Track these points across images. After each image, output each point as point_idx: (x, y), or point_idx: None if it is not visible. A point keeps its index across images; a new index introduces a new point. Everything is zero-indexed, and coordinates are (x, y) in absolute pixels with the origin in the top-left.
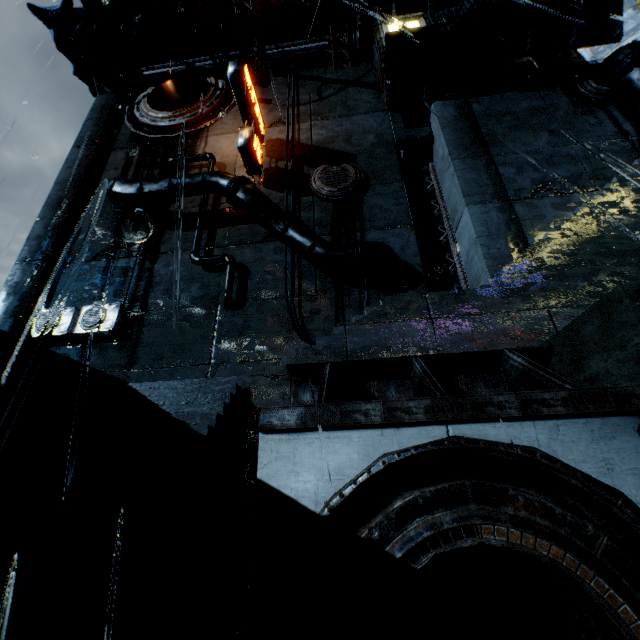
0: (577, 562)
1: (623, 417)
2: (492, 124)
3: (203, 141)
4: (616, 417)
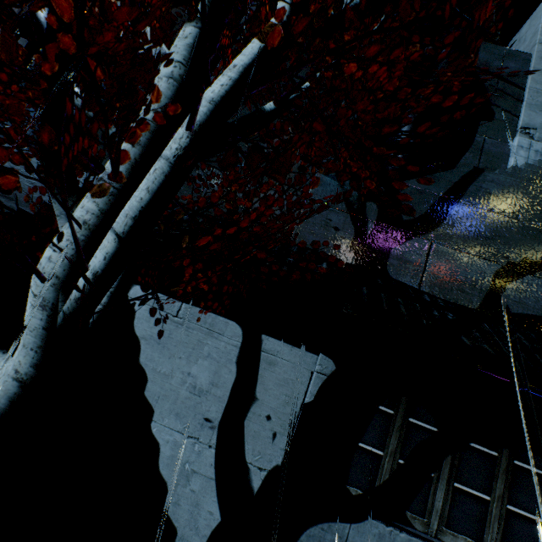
0: None
1: None
2: None
3: None
4: None
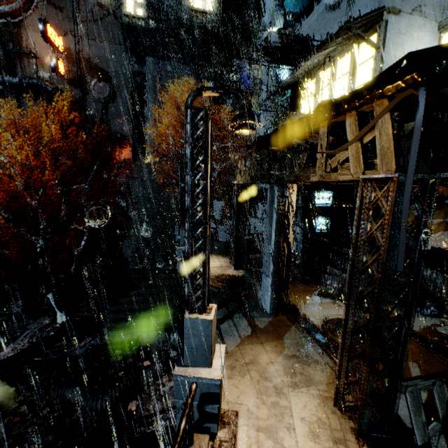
0: (116, 213)
1: (128, 199)
2: (167, 81)
3: (24, 34)
4: (127, 199)
